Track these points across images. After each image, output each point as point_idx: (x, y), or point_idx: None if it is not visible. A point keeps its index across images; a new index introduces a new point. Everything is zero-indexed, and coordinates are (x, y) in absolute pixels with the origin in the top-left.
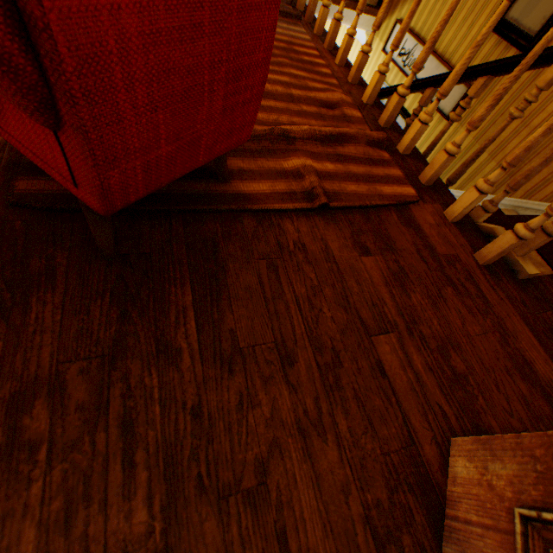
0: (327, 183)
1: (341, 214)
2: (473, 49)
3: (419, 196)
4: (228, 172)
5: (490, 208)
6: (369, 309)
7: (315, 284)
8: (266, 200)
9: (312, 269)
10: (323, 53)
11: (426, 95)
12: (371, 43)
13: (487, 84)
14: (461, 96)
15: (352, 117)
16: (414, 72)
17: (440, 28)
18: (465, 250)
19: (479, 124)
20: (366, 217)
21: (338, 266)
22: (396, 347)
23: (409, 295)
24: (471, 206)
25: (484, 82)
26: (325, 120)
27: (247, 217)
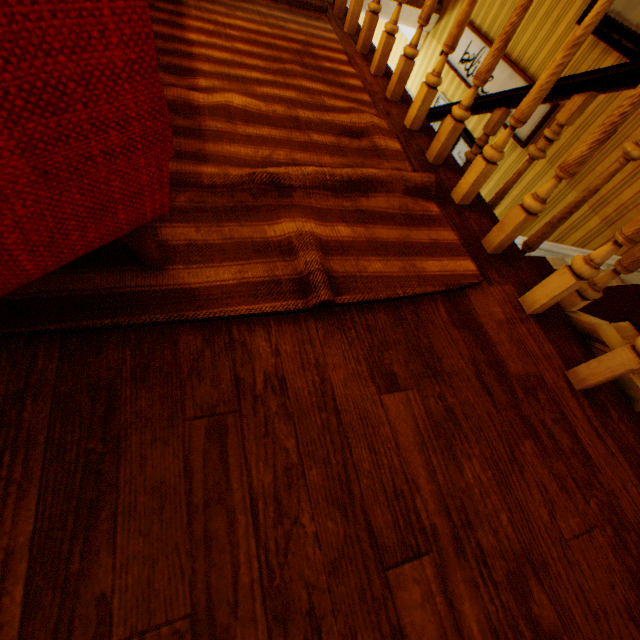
0: (336, 260)
1: (356, 314)
2: (570, 50)
3: (482, 273)
4: (167, 249)
5: (590, 294)
6: (388, 505)
7: (294, 461)
8: (226, 299)
9: (292, 428)
10: (355, 57)
11: (494, 118)
12: (416, 43)
13: (588, 104)
14: (542, 116)
15: (386, 151)
16: (476, 85)
17: (516, 19)
18: (552, 363)
19: (578, 169)
20: (397, 315)
21: (340, 417)
22: (432, 589)
23: (460, 465)
24: (562, 294)
25: (583, 101)
26: (345, 155)
27: (188, 331)
